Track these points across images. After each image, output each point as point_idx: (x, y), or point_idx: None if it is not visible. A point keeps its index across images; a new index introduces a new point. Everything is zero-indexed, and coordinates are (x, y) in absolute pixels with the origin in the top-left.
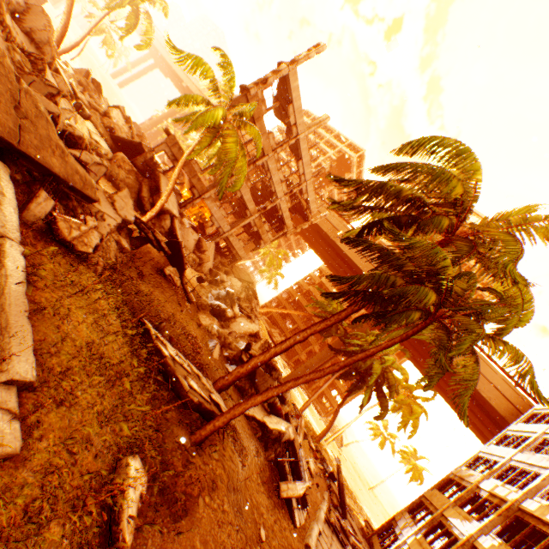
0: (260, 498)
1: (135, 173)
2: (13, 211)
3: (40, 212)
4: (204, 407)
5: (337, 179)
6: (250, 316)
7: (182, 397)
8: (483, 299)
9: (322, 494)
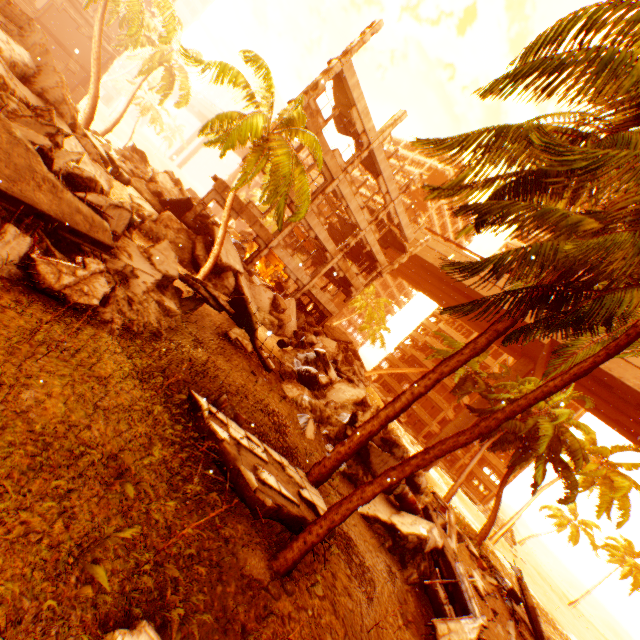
0: None
1: (186, 232)
2: None
3: (11, 254)
4: (287, 512)
5: (429, 142)
6: (351, 380)
7: (247, 500)
8: None
9: (504, 626)
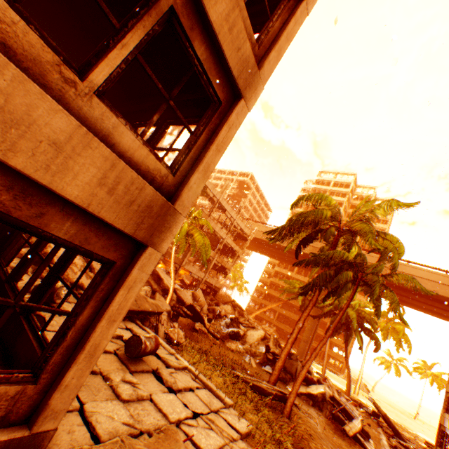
0: (338, 441)
1: None
2: (162, 341)
3: (162, 334)
4: (278, 394)
5: (269, 232)
6: (253, 327)
7: (266, 394)
8: (371, 264)
9: (376, 430)
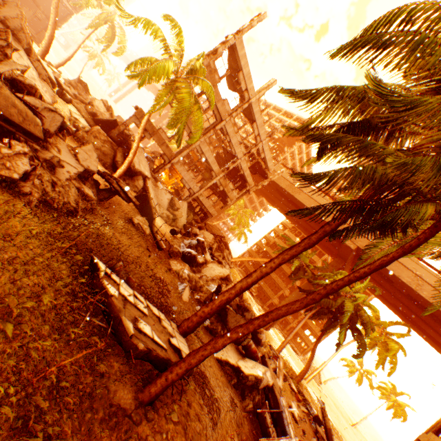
0: None
1: (111, 143)
2: None
3: None
4: (156, 354)
5: (290, 91)
6: (220, 262)
7: (124, 344)
8: None
9: None
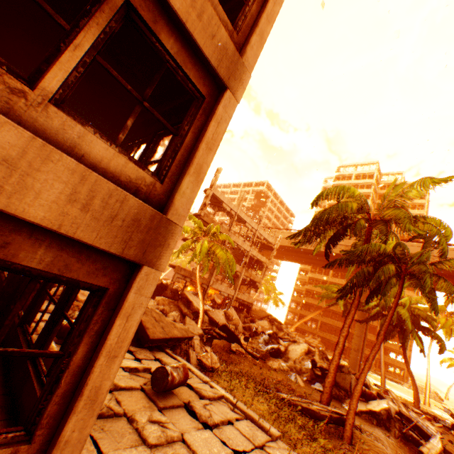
0: None
1: (171, 302)
2: (194, 368)
3: (194, 361)
4: (333, 416)
5: (292, 236)
6: (294, 340)
7: (319, 417)
8: (414, 253)
9: None
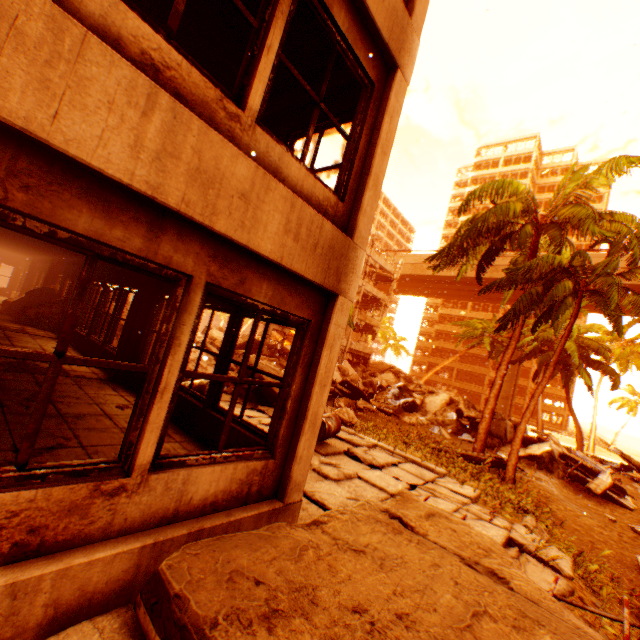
0: (583, 502)
1: (271, 360)
2: None
3: None
4: (493, 460)
5: (432, 258)
6: (431, 392)
7: (477, 462)
8: (599, 263)
9: (631, 486)
